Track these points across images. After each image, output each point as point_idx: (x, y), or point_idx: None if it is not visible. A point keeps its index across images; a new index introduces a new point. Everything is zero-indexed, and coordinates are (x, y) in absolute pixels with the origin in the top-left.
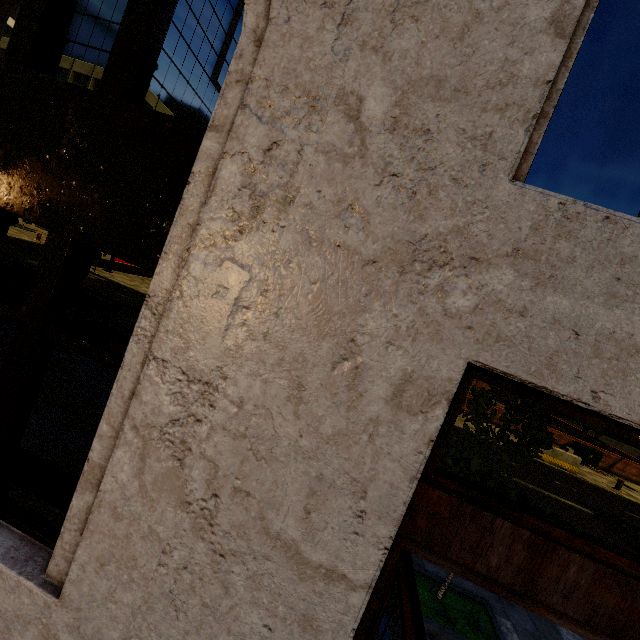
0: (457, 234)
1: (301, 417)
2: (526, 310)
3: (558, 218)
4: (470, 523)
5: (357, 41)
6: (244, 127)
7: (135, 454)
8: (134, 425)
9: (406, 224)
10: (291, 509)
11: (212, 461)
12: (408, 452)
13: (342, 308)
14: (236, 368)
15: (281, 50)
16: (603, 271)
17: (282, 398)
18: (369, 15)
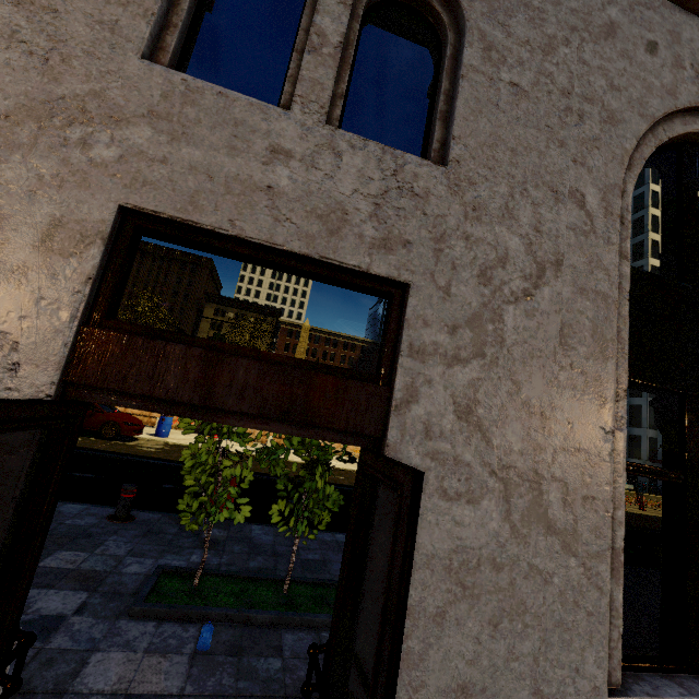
0: (95, 97)
1: None
2: (167, 159)
3: (183, 90)
4: (144, 354)
5: None
6: None
7: None
8: None
9: (41, 85)
10: None
11: None
12: (65, 293)
13: None
14: None
15: None
16: (224, 131)
17: None
18: None
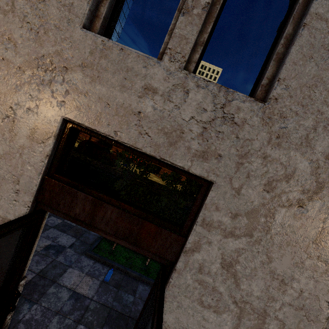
0: (57, 54)
1: None
2: (87, 93)
3: (101, 48)
4: (68, 194)
5: None
6: None
7: None
8: None
9: (34, 48)
10: None
11: None
12: (37, 161)
13: (6, 91)
14: None
15: None
16: (120, 74)
17: None
18: None
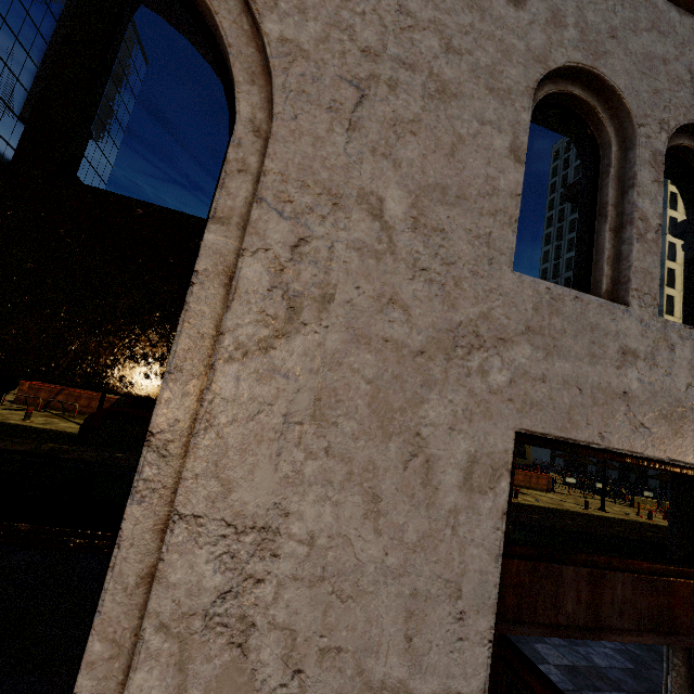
0: (484, 319)
1: (383, 532)
2: (545, 377)
3: (548, 300)
4: (546, 580)
5: (367, 146)
6: (263, 222)
7: (168, 666)
8: (160, 624)
9: (443, 314)
10: (391, 645)
11: (286, 628)
12: (488, 532)
13: (402, 403)
14: (298, 498)
15: (293, 146)
16: (583, 338)
17: (358, 517)
18: (374, 125)
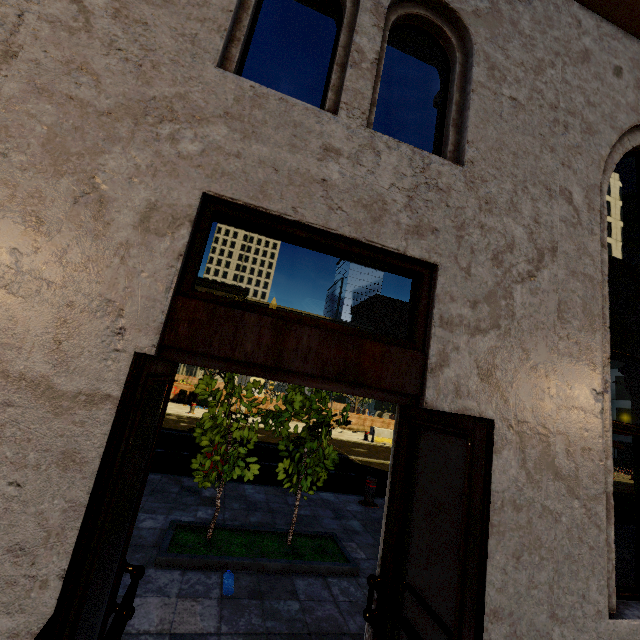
0: (180, 99)
1: (42, 250)
2: (240, 154)
3: (251, 95)
4: (225, 321)
5: None
6: None
7: None
8: None
9: (136, 87)
10: (37, 344)
11: None
12: (161, 268)
13: (80, 150)
14: None
15: None
16: (285, 131)
17: (16, 233)
18: None
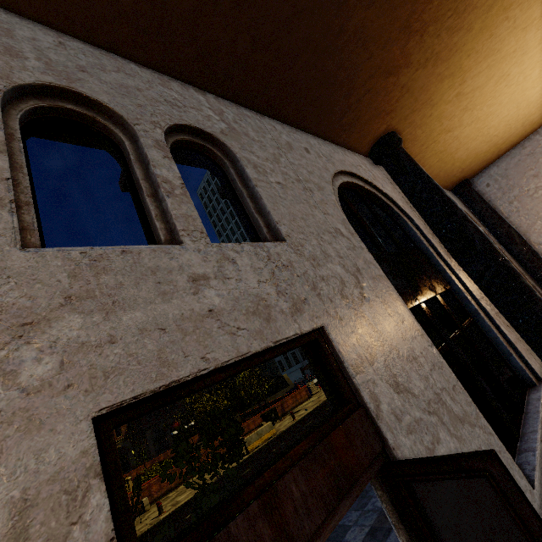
0: None
1: None
2: (113, 336)
3: (88, 262)
4: None
5: None
6: None
7: None
8: None
9: None
10: None
11: None
12: None
13: None
14: None
15: None
16: (147, 282)
17: None
18: None
